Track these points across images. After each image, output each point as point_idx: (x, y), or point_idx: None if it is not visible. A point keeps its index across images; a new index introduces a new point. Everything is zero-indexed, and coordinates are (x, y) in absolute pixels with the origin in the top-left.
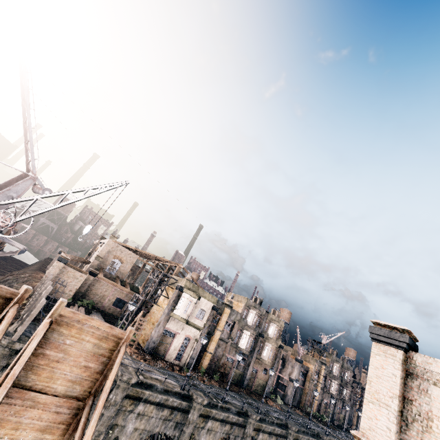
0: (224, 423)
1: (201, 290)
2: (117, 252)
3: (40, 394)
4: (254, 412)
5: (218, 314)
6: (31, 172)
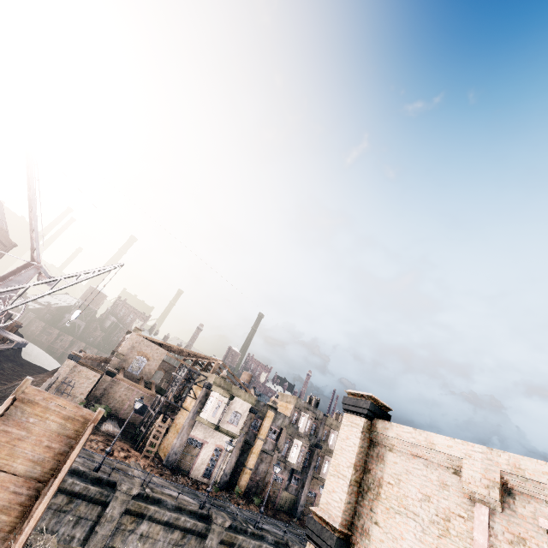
0: None
1: (235, 388)
2: (141, 348)
3: None
4: (297, 542)
5: (259, 418)
6: (36, 261)
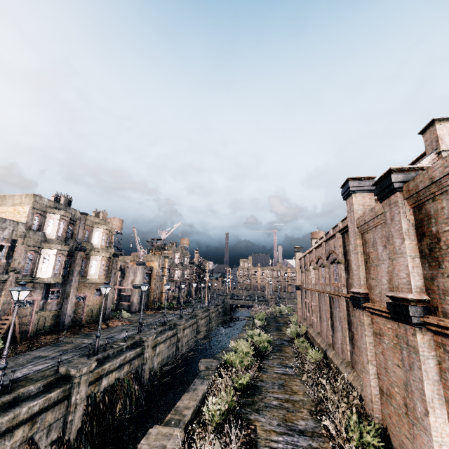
0: (7, 436)
1: None
2: None
3: None
4: (83, 362)
5: None
6: None
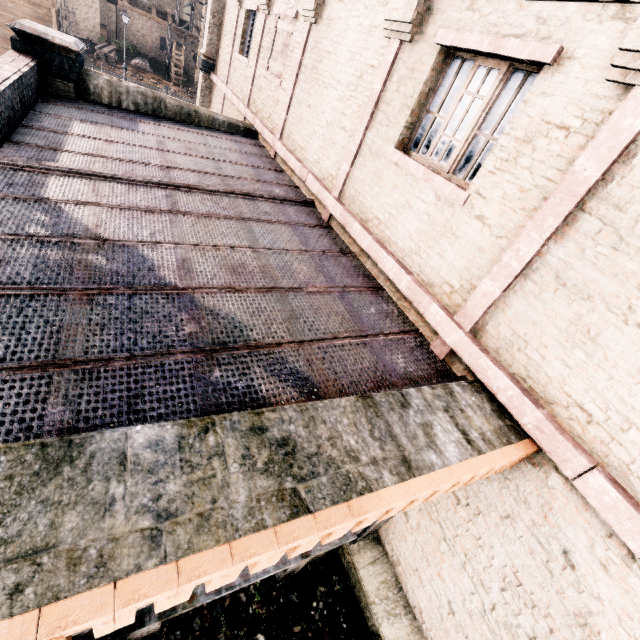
0: None
1: None
2: None
3: None
4: None
5: None
6: None
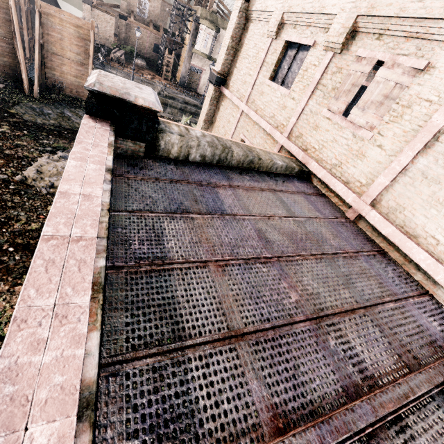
0: None
1: (221, 20)
2: None
3: (63, 58)
4: None
5: None
6: None
